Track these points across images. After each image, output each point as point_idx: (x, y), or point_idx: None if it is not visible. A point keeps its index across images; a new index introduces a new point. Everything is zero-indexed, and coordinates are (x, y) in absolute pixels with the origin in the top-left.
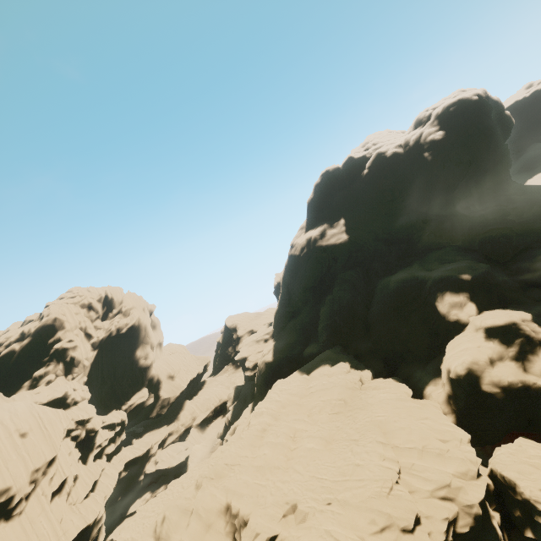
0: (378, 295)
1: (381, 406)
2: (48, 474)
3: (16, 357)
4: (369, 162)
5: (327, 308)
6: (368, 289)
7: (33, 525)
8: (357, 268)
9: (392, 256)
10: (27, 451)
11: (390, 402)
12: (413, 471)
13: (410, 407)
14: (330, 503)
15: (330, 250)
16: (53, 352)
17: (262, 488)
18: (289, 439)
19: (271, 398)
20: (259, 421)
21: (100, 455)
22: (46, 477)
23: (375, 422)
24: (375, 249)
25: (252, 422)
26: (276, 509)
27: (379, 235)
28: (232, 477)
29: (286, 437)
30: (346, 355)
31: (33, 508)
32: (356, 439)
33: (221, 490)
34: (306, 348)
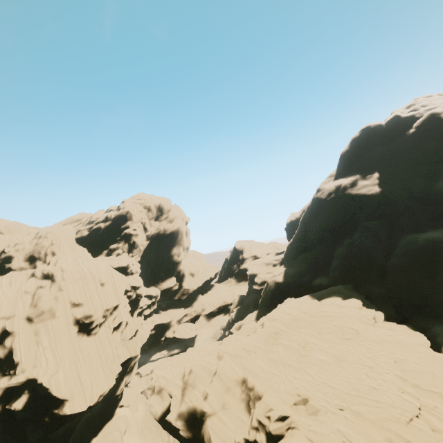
0: (401, 248)
1: (399, 346)
2: (113, 315)
3: (101, 232)
4: (419, 122)
5: (344, 249)
6: (389, 241)
7: (101, 344)
8: (383, 220)
9: (424, 216)
10: (103, 296)
11: (410, 345)
12: (436, 412)
13: (434, 355)
14: (342, 409)
15: (358, 199)
16: (123, 235)
17: (275, 376)
18: (300, 347)
19: (284, 310)
20: (272, 325)
21: (140, 313)
22: (112, 316)
23: (392, 357)
24: (407, 206)
25: (266, 324)
26: (288, 396)
27: (415, 193)
28: (249, 359)
29: (298, 344)
30: (357, 294)
31: (102, 333)
32: (370, 366)
33: (239, 366)
34: (316, 279)
